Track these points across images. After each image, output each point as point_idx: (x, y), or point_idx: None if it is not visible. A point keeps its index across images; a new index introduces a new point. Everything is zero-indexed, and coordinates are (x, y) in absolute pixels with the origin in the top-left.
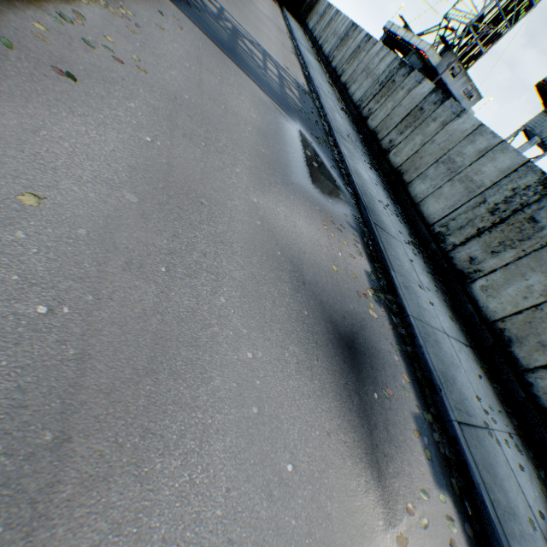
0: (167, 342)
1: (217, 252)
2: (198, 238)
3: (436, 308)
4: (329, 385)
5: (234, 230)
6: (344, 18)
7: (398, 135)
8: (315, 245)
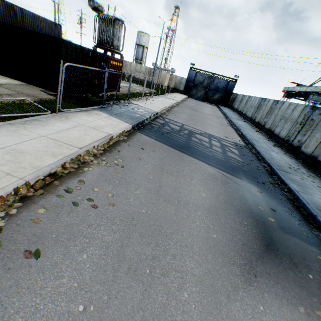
0: None
1: None
2: None
3: None
4: None
5: None
6: (254, 97)
7: None
8: None
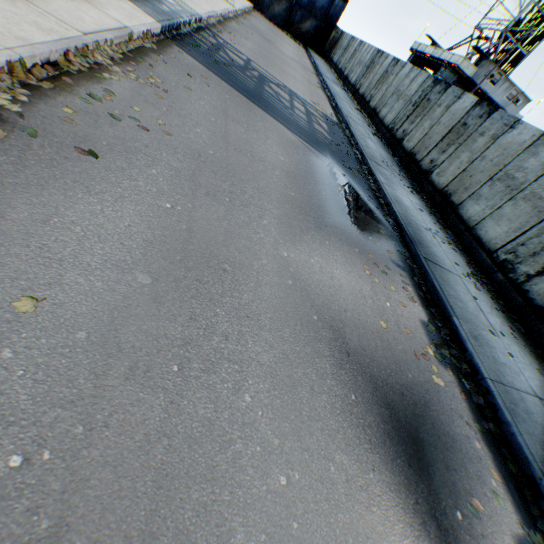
0: (174, 480)
1: (241, 331)
2: (219, 315)
3: (516, 360)
4: (393, 510)
5: (261, 297)
6: (369, 47)
7: (440, 154)
8: (358, 298)
